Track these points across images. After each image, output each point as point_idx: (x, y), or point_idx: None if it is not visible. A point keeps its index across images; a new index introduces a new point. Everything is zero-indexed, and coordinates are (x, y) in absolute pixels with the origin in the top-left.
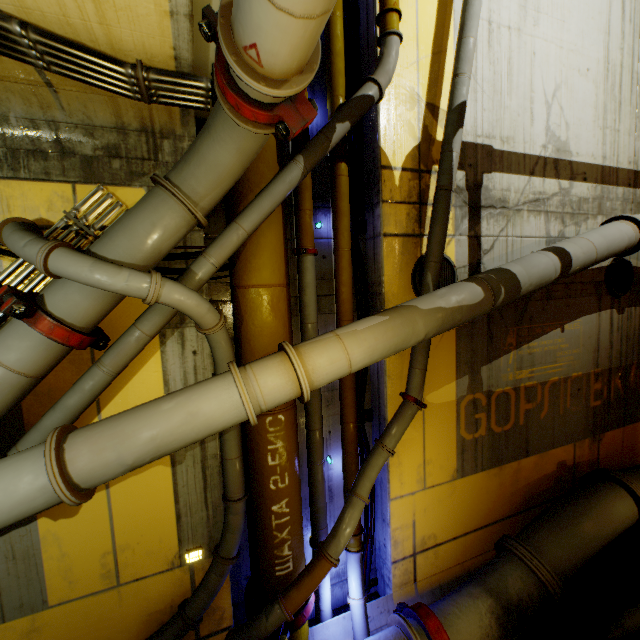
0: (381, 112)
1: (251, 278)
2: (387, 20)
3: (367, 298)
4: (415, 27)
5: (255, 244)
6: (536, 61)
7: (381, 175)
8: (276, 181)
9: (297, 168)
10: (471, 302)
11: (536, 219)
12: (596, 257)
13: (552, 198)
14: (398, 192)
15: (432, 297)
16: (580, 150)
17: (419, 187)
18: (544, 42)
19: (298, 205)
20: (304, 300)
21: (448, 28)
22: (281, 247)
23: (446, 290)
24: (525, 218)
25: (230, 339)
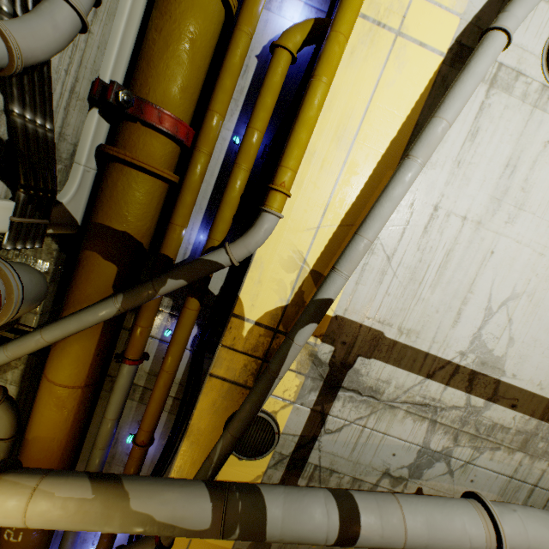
0: (253, 265)
1: (50, 372)
2: (269, 196)
3: (189, 411)
4: (329, 194)
5: (62, 348)
6: (492, 261)
7: (229, 321)
8: (90, 309)
9: (113, 305)
10: (189, 526)
11: (415, 423)
12: (403, 547)
13: (450, 410)
14: (243, 342)
15: (156, 496)
16: (521, 372)
17: (270, 344)
18: (515, 243)
19: (136, 318)
20: (110, 397)
21: (373, 203)
22: (89, 356)
23: (179, 494)
24: (399, 417)
25: (11, 412)
